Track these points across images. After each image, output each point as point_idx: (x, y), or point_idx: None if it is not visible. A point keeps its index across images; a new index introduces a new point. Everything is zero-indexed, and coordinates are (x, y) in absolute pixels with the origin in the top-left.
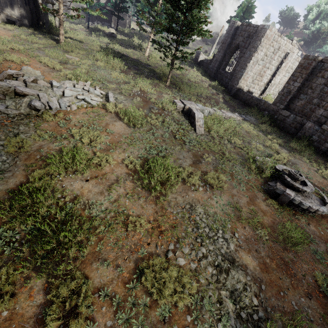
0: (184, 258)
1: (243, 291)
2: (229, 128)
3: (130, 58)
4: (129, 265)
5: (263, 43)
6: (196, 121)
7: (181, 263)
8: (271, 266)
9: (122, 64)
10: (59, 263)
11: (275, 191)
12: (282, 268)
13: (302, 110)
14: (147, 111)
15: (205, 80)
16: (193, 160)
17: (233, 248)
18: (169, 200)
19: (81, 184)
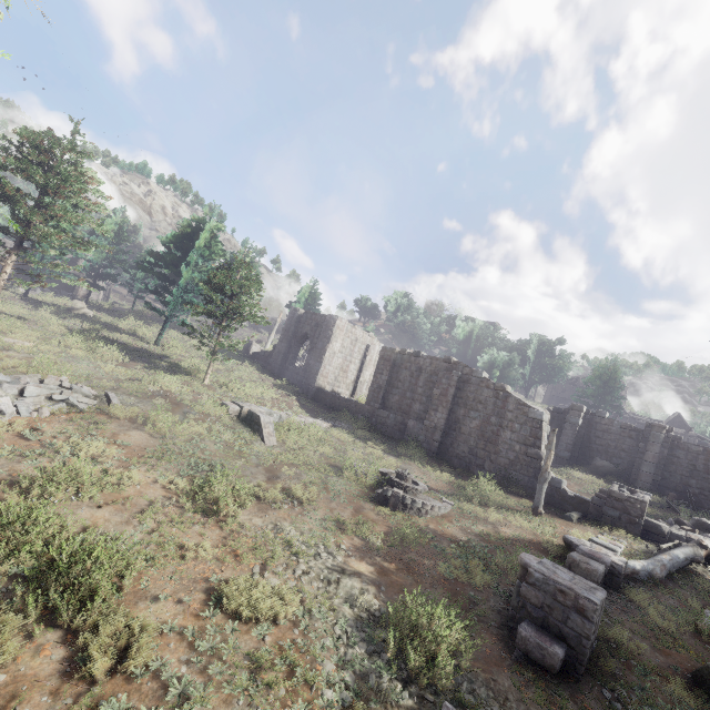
0: (278, 578)
1: (360, 596)
2: (314, 437)
3: (130, 346)
4: (198, 597)
5: (336, 334)
6: (263, 427)
7: (274, 583)
8: (391, 569)
9: (122, 353)
10: (79, 611)
11: (383, 495)
12: (403, 569)
13: (400, 407)
14: (180, 416)
15: (266, 378)
16: (268, 476)
17: (341, 560)
18: (242, 522)
19: (90, 511)
